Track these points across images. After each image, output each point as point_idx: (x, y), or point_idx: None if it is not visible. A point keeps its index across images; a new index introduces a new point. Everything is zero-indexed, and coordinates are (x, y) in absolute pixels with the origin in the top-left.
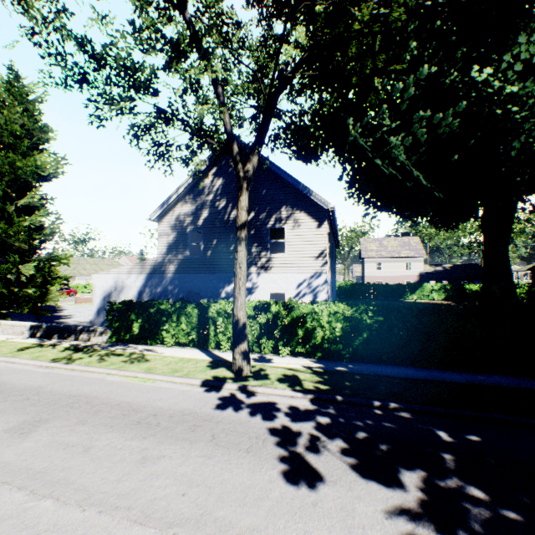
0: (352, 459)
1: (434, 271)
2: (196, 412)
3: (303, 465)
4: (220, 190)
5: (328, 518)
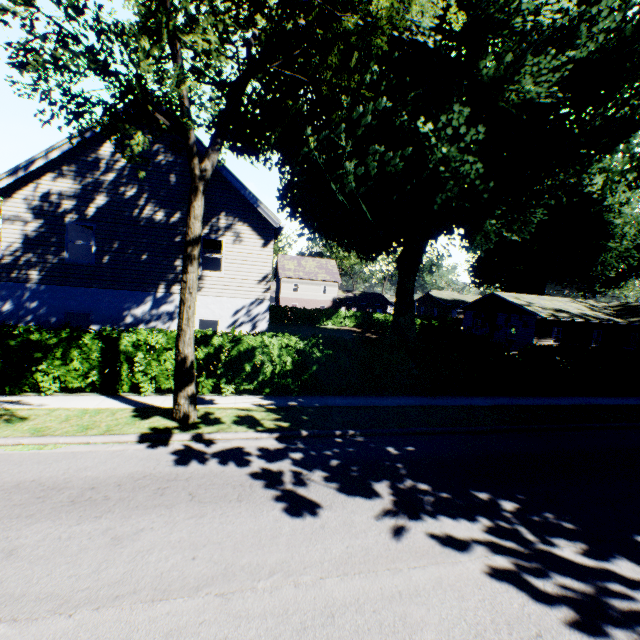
0: (336, 484)
1: (346, 297)
2: (151, 474)
3: (298, 499)
4: (127, 170)
5: (338, 534)
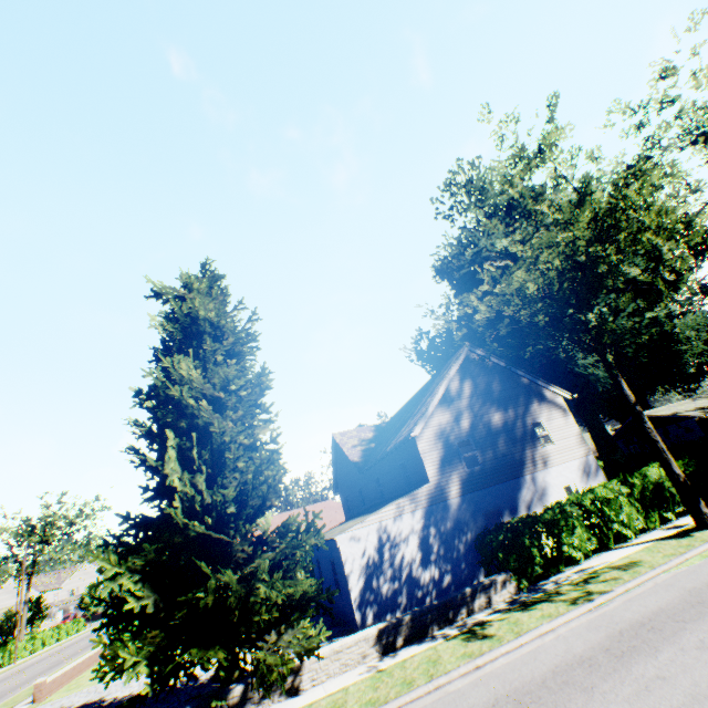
0: None
1: None
2: None
3: None
4: (470, 394)
5: None
